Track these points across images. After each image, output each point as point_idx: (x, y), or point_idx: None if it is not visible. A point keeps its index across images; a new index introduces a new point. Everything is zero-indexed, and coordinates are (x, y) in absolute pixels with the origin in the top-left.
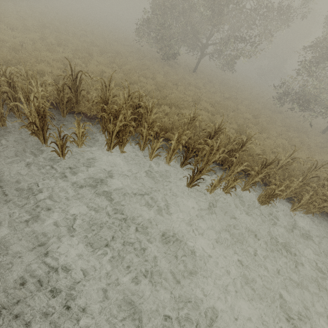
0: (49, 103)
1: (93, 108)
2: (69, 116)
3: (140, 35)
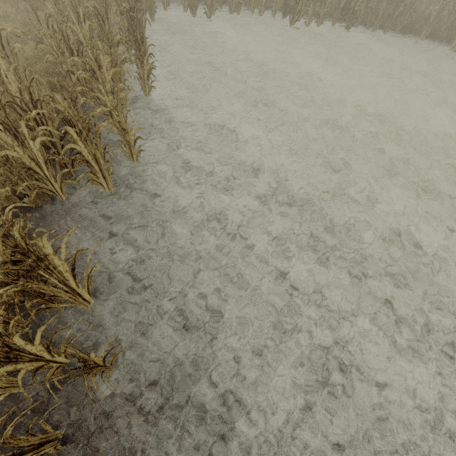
0: None
1: None
2: None
3: None
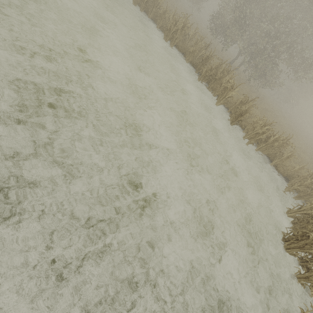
0: None
1: None
2: None
3: None
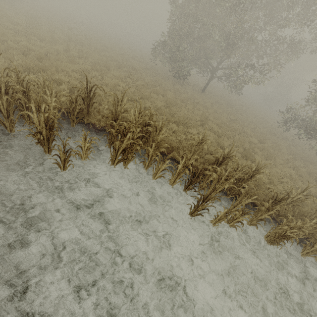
0: (61, 113)
1: (102, 120)
2: (78, 126)
3: (155, 54)
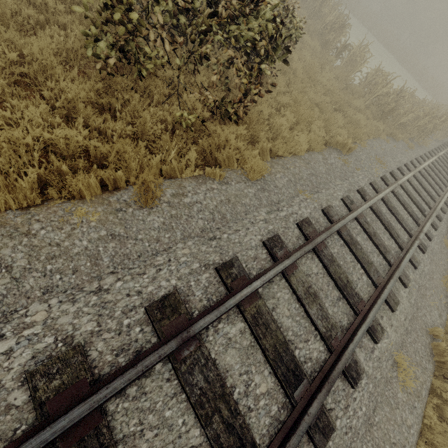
0: None
1: None
2: None
3: None
